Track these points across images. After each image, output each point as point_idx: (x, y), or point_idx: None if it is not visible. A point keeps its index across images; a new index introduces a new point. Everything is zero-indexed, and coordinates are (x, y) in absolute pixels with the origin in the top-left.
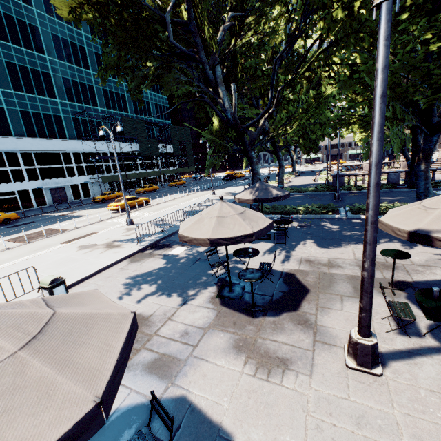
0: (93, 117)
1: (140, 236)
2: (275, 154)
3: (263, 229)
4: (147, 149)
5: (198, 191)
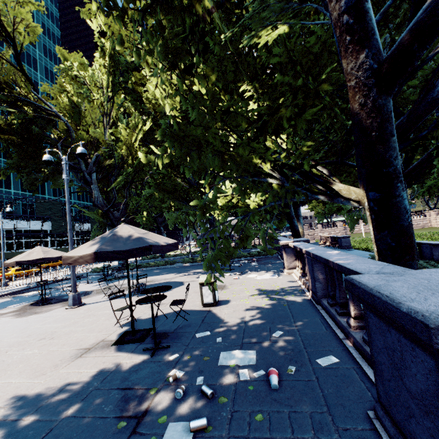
0: (3, 198)
1: (1, 286)
2: (158, 228)
3: (55, 257)
4: (60, 227)
5: (102, 263)
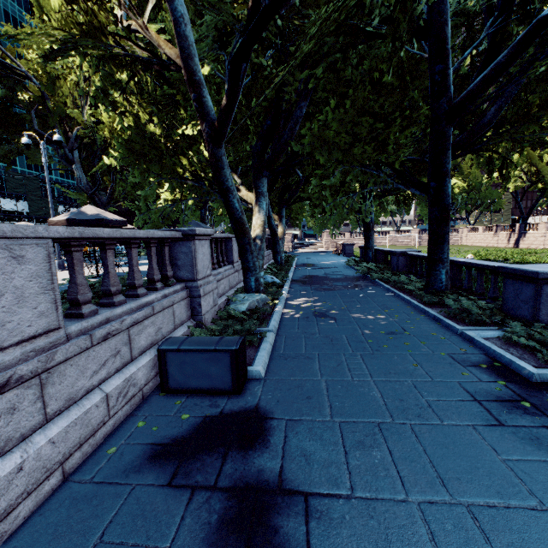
0: None
1: None
2: None
3: None
4: (40, 210)
5: None
